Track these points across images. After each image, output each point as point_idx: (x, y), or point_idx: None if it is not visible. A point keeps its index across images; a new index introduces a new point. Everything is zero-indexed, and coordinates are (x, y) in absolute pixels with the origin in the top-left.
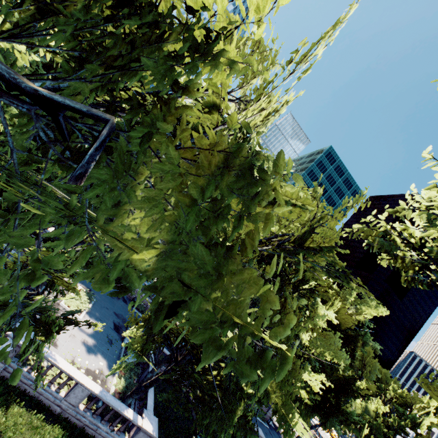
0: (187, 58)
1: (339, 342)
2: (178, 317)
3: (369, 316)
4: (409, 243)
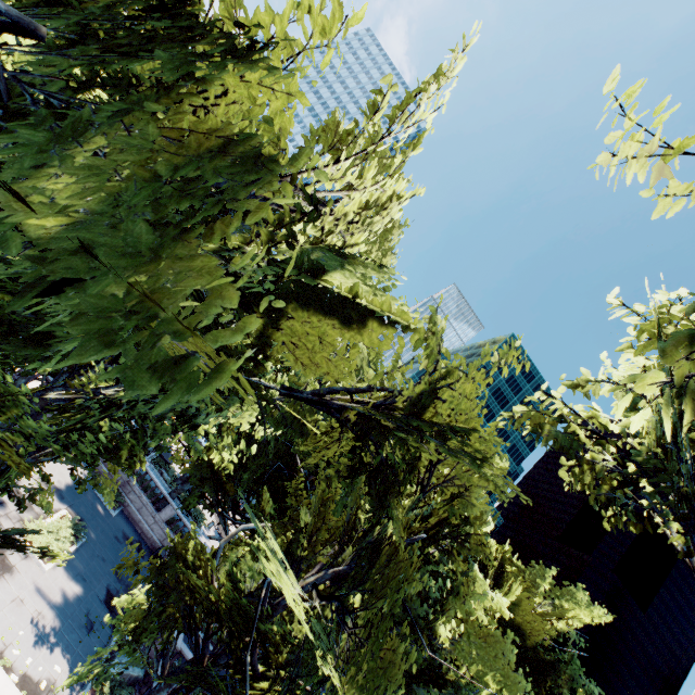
0: (242, 94)
1: (512, 654)
2: (55, 301)
3: (577, 623)
4: (600, 438)
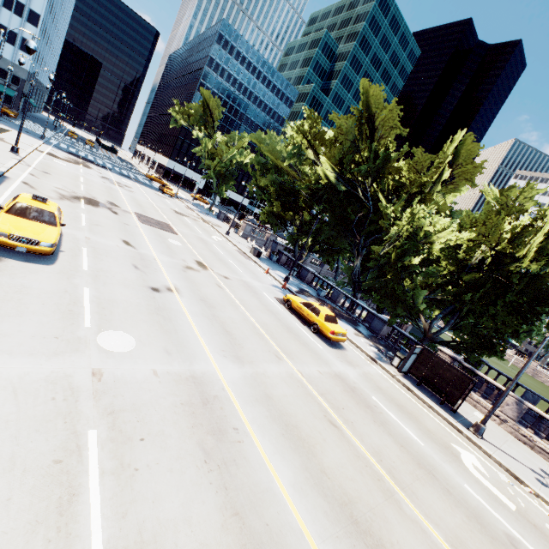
0: None
1: None
2: None
3: None
4: None
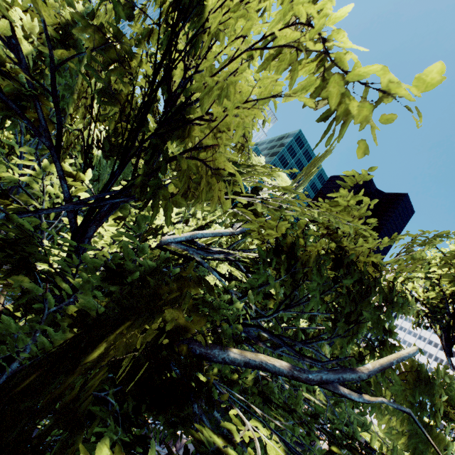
0: None
1: None
2: None
3: None
4: (417, 299)
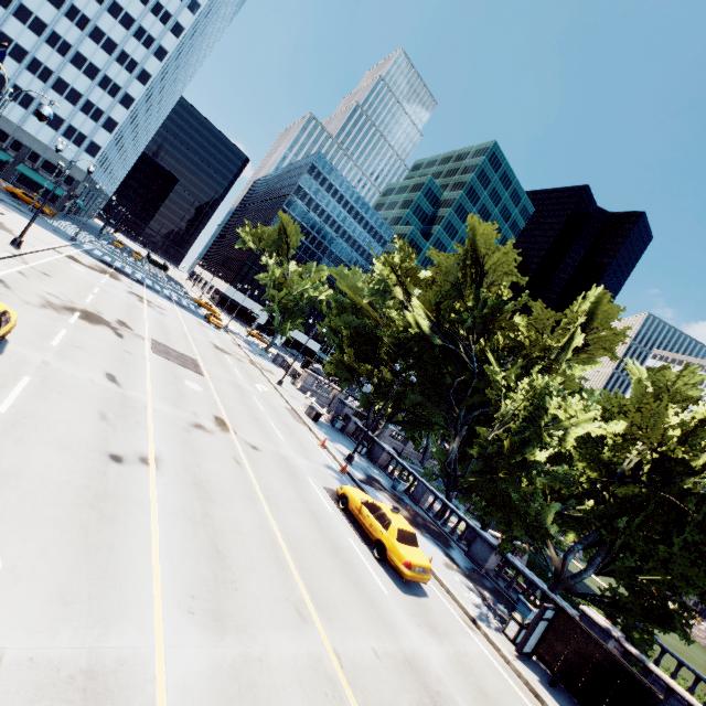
0: None
1: None
2: None
3: None
4: None
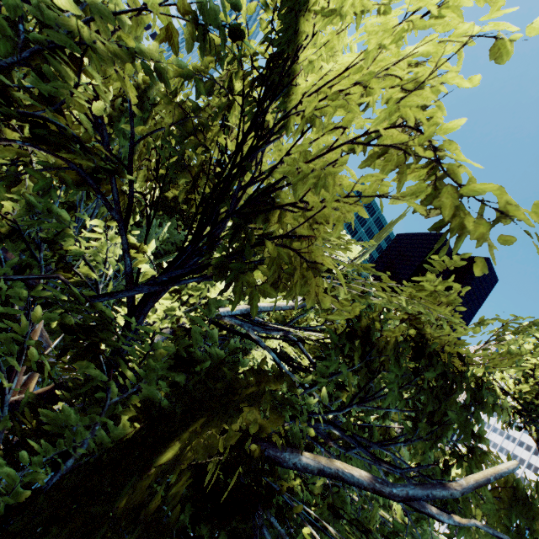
0: None
1: None
2: None
3: None
4: (507, 392)
